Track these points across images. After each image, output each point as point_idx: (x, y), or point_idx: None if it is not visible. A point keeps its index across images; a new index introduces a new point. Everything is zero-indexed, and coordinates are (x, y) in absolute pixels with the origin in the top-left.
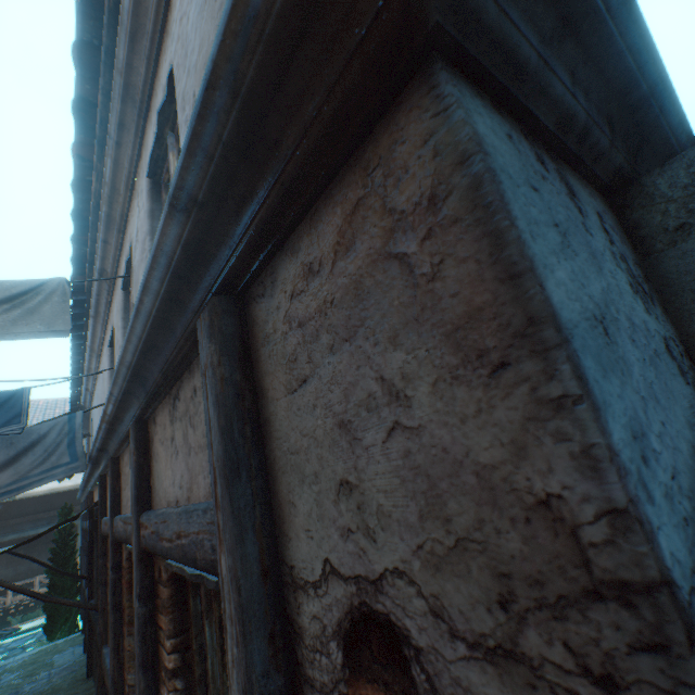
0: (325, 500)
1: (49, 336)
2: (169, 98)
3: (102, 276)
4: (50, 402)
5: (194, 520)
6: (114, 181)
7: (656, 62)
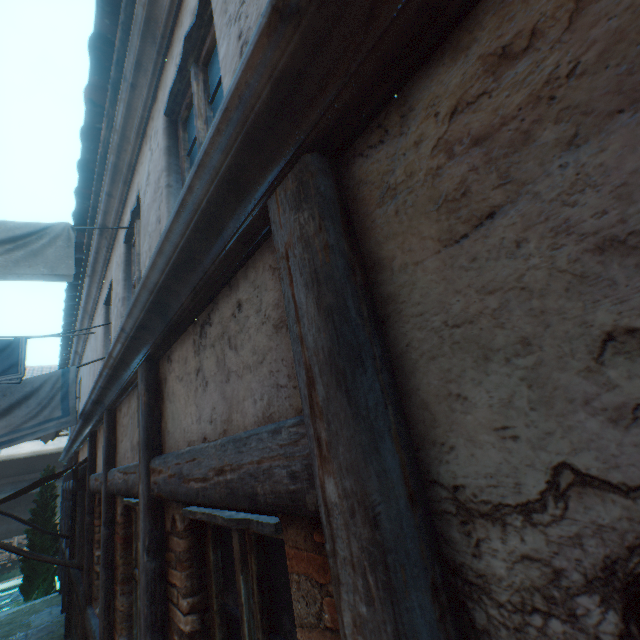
0: (553, 374)
1: (51, 279)
2: (198, 21)
3: (102, 232)
4: (36, 369)
5: (252, 447)
6: (125, 128)
7: None
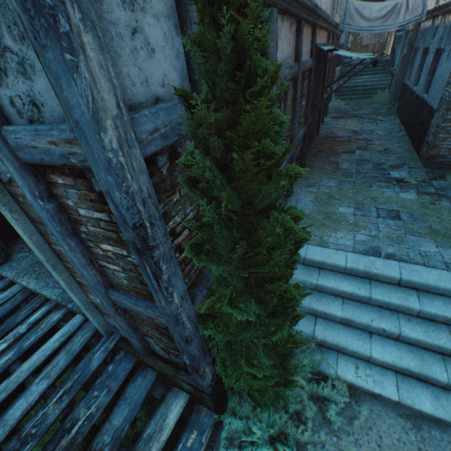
0: None
1: None
2: None
3: None
4: None
5: None
6: None
7: None
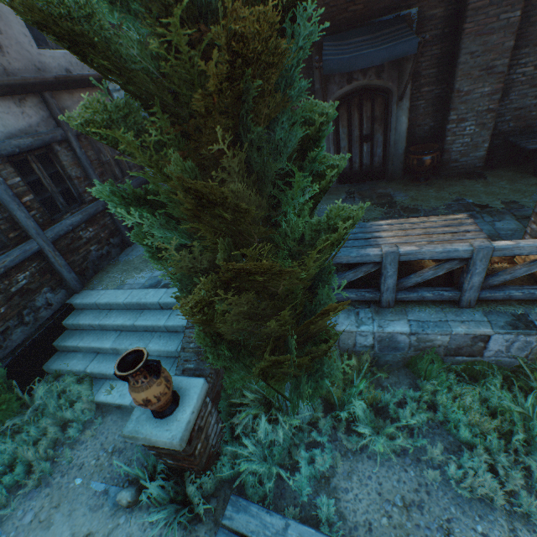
0: None
1: None
2: None
3: None
4: None
5: None
6: None
7: None
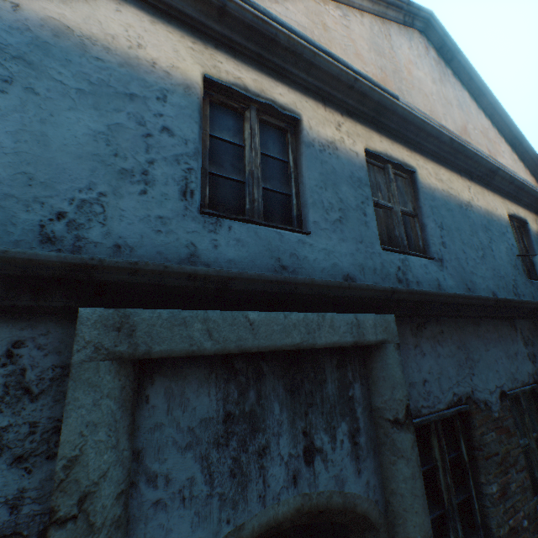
0: None
1: None
2: None
3: None
4: None
5: None
6: None
7: (49, 263)
